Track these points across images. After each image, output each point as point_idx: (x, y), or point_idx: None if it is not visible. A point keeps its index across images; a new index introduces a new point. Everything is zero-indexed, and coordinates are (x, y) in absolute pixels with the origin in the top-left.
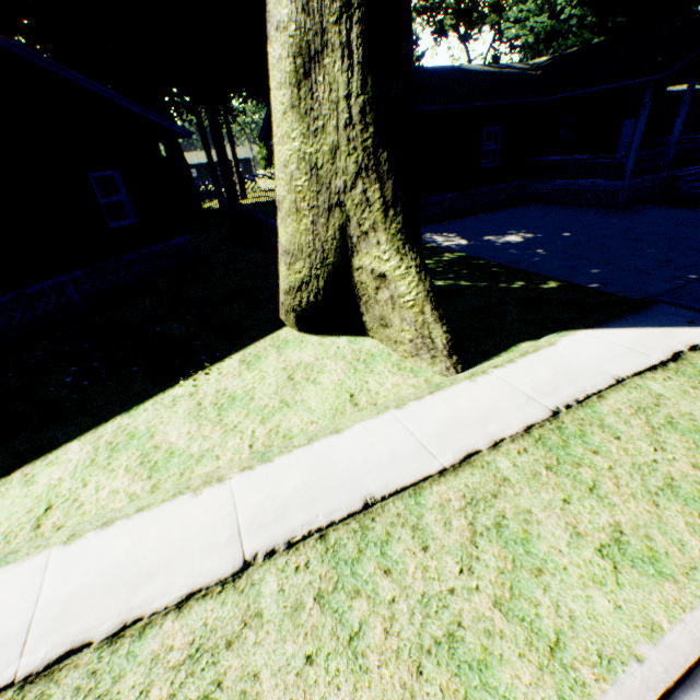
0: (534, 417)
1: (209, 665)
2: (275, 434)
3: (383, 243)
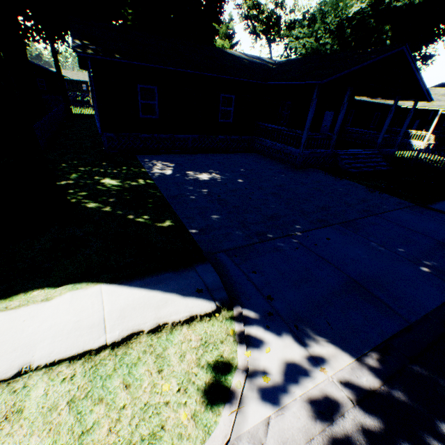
0: None
1: None
2: None
3: None
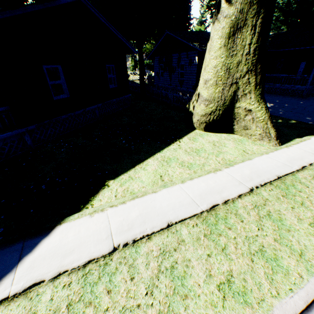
0: None
1: (262, 208)
2: (224, 160)
3: (252, 98)
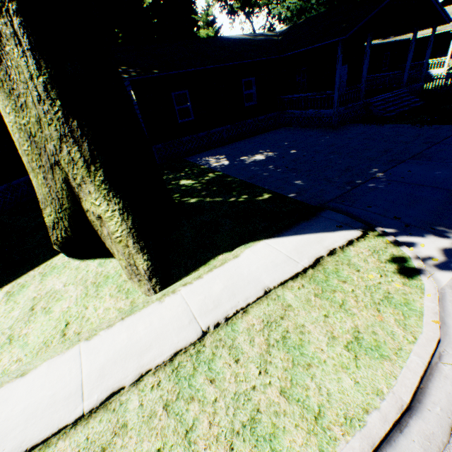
0: (186, 340)
1: None
2: None
3: (93, 192)
